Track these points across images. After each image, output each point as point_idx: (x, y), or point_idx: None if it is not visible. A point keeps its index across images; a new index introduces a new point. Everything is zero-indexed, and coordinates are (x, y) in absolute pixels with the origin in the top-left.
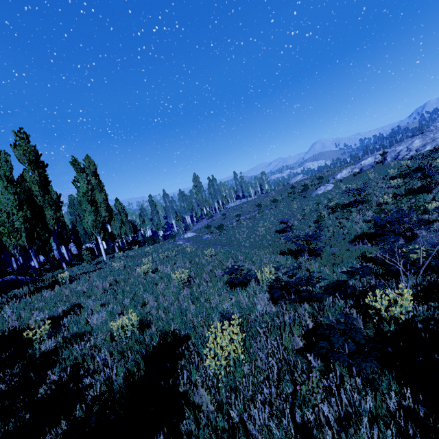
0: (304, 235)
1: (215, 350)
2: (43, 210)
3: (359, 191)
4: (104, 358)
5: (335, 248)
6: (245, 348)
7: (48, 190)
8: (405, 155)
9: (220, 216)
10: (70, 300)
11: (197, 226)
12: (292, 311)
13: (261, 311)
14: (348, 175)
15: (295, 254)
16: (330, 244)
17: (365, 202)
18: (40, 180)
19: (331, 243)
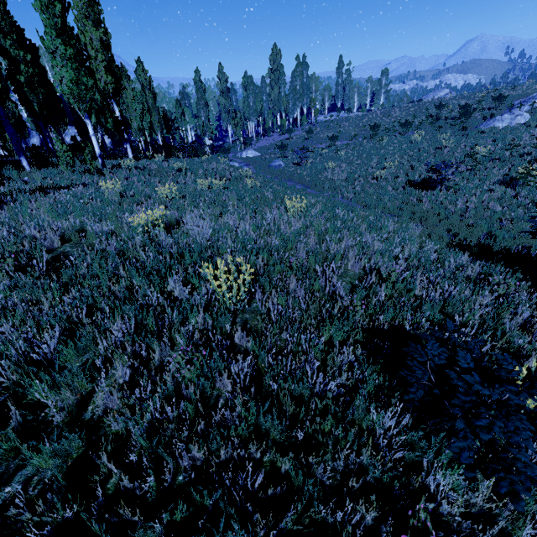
0: None
1: None
2: None
3: None
4: None
5: None
6: None
7: None
8: None
9: (301, 133)
10: None
11: (264, 141)
12: None
13: None
14: None
15: (521, 271)
16: None
17: None
18: None
19: None
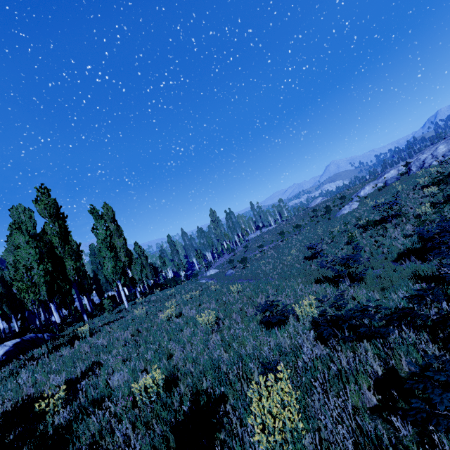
0: (341, 258)
1: (261, 416)
2: (63, 261)
3: (390, 204)
4: (126, 432)
5: (377, 270)
6: (301, 412)
7: (68, 240)
8: (431, 162)
9: (242, 249)
10: (89, 358)
11: (219, 261)
12: (349, 353)
13: (310, 355)
14: (372, 191)
15: (334, 281)
16: (371, 266)
17: (399, 216)
18: (60, 232)
19: (372, 265)
